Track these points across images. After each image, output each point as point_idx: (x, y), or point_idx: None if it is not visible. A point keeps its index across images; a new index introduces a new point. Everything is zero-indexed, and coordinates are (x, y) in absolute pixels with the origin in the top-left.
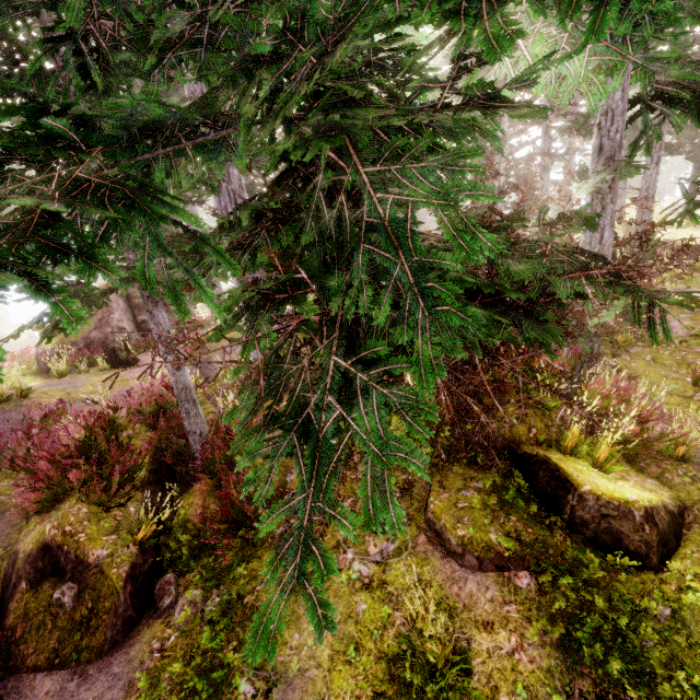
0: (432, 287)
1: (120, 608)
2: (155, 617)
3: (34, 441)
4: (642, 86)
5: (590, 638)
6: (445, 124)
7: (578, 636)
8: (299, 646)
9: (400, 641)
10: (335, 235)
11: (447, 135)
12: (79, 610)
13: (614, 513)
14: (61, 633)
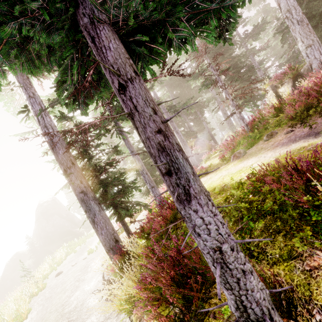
0: None
1: None
2: None
3: None
4: None
5: None
6: None
7: None
8: None
9: None
10: None
11: None
12: None
13: None
14: None
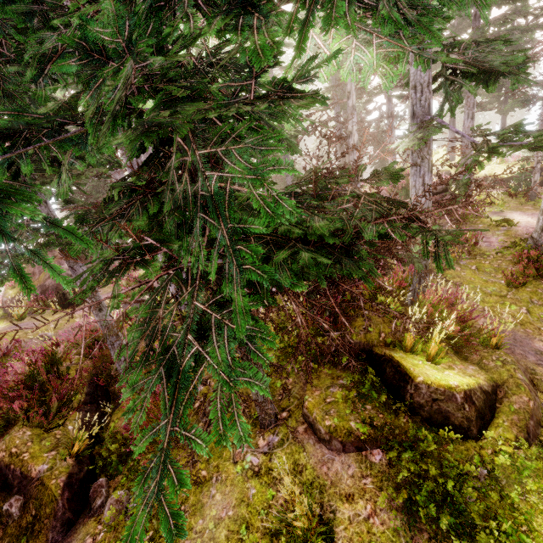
0: (240, 248)
1: (59, 512)
2: (89, 516)
3: None
4: (423, 69)
5: (426, 500)
6: (264, 110)
7: (417, 499)
8: (202, 530)
9: (279, 519)
10: (183, 205)
11: (270, 118)
12: (25, 518)
13: (441, 397)
14: (11, 539)
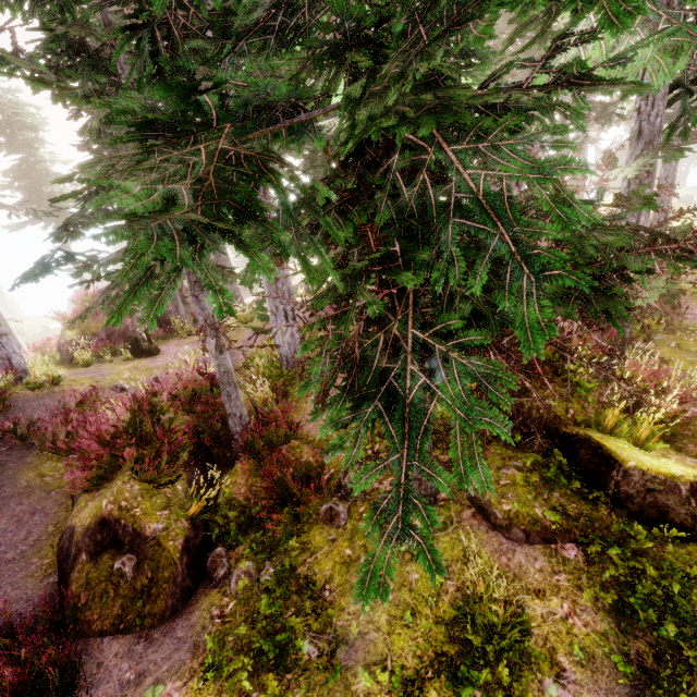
0: (539, 254)
1: (179, 578)
2: (211, 587)
3: (71, 425)
4: None
5: (642, 603)
6: (524, 104)
7: (630, 601)
8: (356, 612)
9: (459, 605)
10: (417, 212)
11: None
12: (139, 580)
13: (660, 487)
14: (124, 601)
